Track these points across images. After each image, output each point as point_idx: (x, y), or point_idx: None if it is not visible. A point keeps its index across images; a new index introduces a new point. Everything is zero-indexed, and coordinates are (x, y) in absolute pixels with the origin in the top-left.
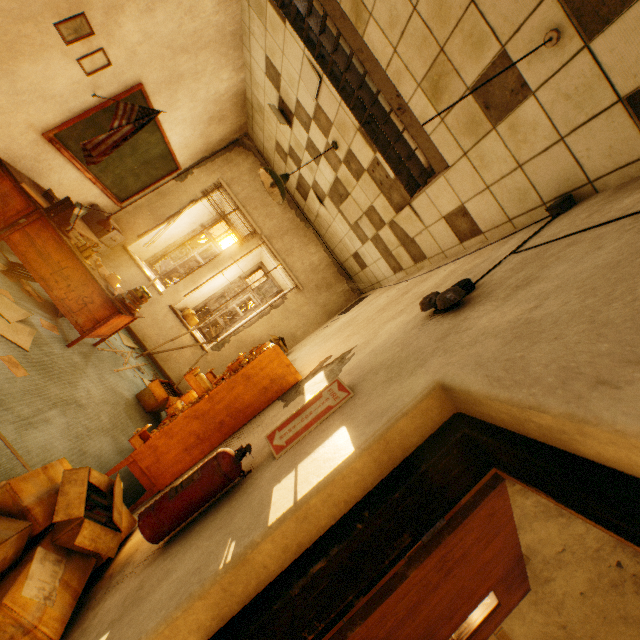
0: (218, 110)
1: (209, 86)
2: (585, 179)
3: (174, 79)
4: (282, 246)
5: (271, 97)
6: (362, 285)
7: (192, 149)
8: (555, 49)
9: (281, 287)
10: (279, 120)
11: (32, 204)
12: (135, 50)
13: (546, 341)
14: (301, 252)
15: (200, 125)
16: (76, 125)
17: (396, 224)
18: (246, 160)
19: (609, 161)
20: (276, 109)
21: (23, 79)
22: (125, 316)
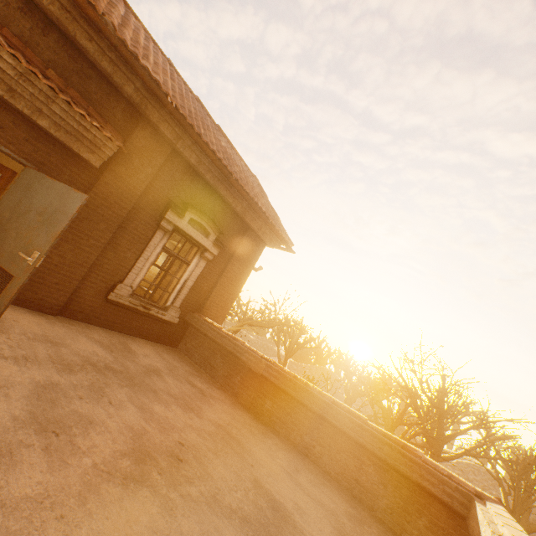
0: None
1: None
2: None
3: None
4: None
5: None
6: None
7: None
8: None
9: None
10: None
11: None
12: None
13: None
14: None
15: None
16: None
17: None
18: None
19: None
20: None
21: None
22: None
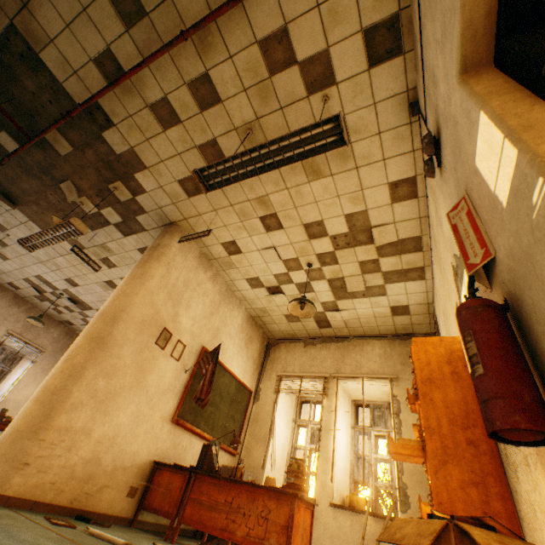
0: (245, 335)
1: (233, 324)
2: (404, 94)
3: (216, 333)
4: (350, 367)
5: (263, 295)
6: (425, 327)
7: (249, 371)
8: (330, 99)
9: (384, 401)
10: (275, 295)
11: (186, 472)
12: (192, 330)
13: (444, 1)
14: (364, 357)
15: (243, 351)
16: (185, 400)
17: (381, 249)
18: (280, 350)
19: (398, 78)
20: (269, 295)
21: (151, 386)
22: (302, 506)
